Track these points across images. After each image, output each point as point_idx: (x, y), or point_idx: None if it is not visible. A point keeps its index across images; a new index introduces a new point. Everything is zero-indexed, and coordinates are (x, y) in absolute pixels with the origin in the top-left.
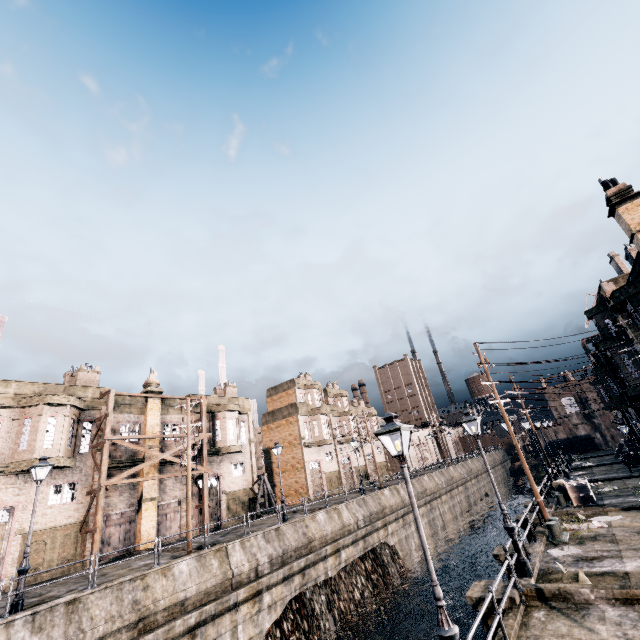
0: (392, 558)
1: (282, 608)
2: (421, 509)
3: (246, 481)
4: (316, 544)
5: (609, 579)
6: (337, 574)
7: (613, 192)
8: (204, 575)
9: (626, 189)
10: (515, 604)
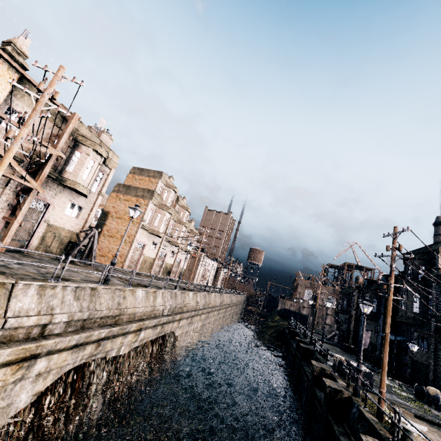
0: (172, 346)
1: (55, 377)
2: (203, 315)
3: (76, 225)
4: (124, 317)
5: None
6: (128, 350)
7: None
8: None
9: None
10: None
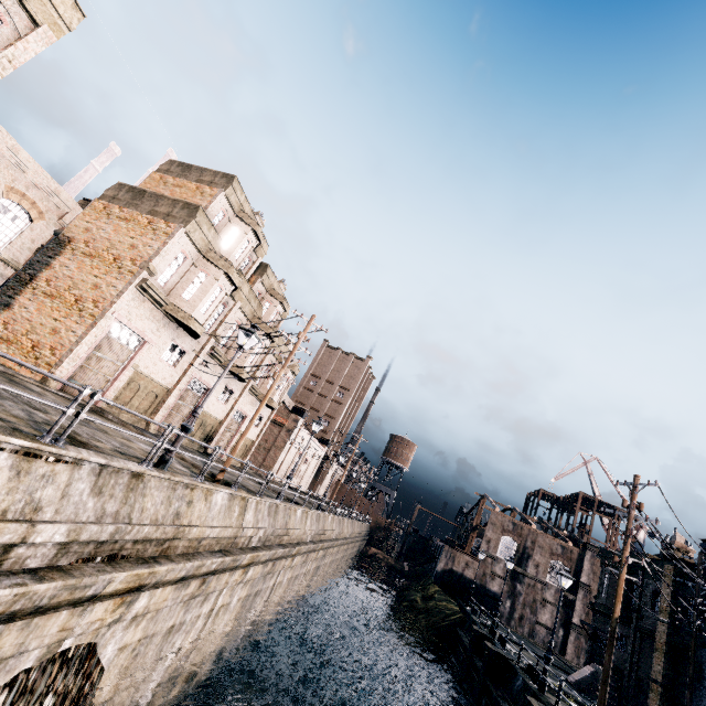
0: None
1: None
2: (254, 568)
3: None
4: None
5: None
6: None
7: None
8: None
9: None
10: None
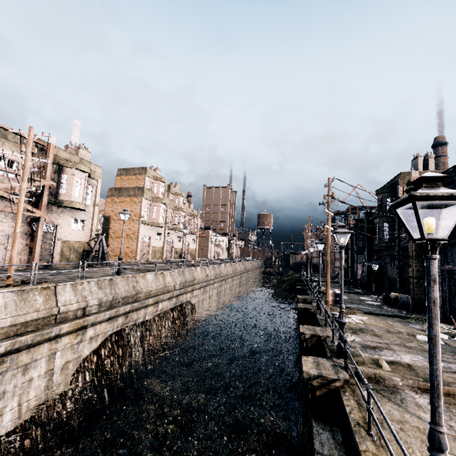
0: (191, 311)
1: (103, 339)
2: (215, 284)
3: (84, 236)
4: (141, 296)
5: (401, 368)
6: (152, 318)
7: None
8: (24, 309)
9: None
10: (348, 384)
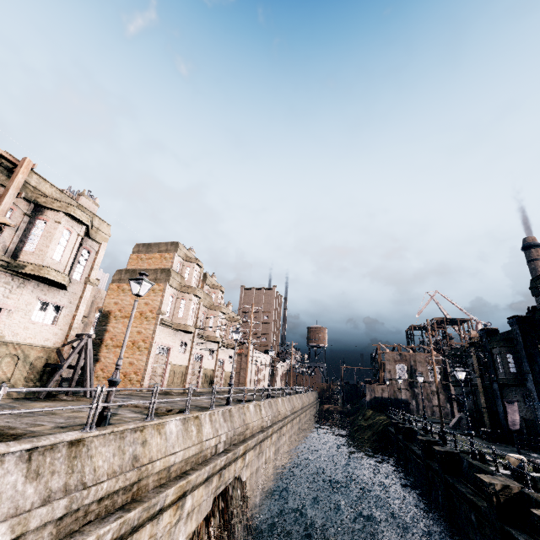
0: (241, 502)
1: None
2: (274, 436)
3: (53, 335)
4: (150, 481)
5: None
6: None
7: None
8: None
9: None
10: None
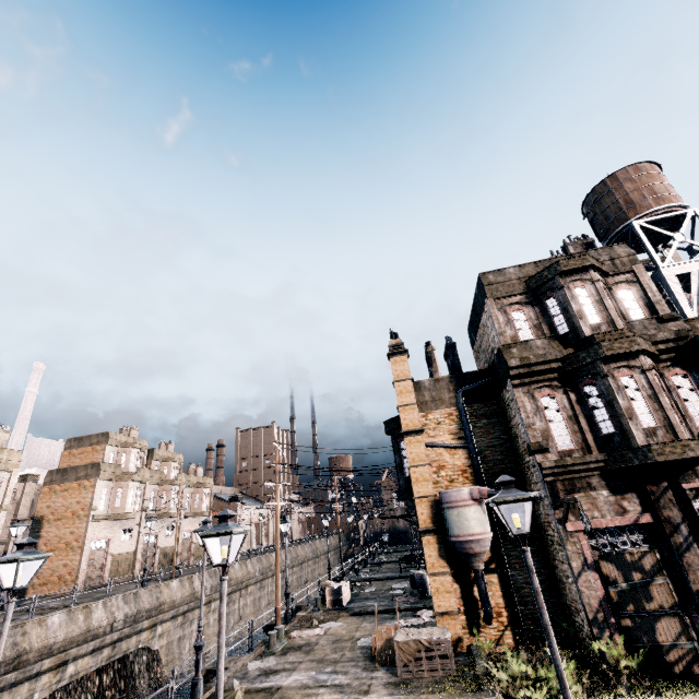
0: (148, 666)
1: None
2: (215, 603)
3: None
4: (31, 657)
5: (260, 696)
6: (50, 696)
7: (392, 344)
8: None
9: (400, 345)
10: None
